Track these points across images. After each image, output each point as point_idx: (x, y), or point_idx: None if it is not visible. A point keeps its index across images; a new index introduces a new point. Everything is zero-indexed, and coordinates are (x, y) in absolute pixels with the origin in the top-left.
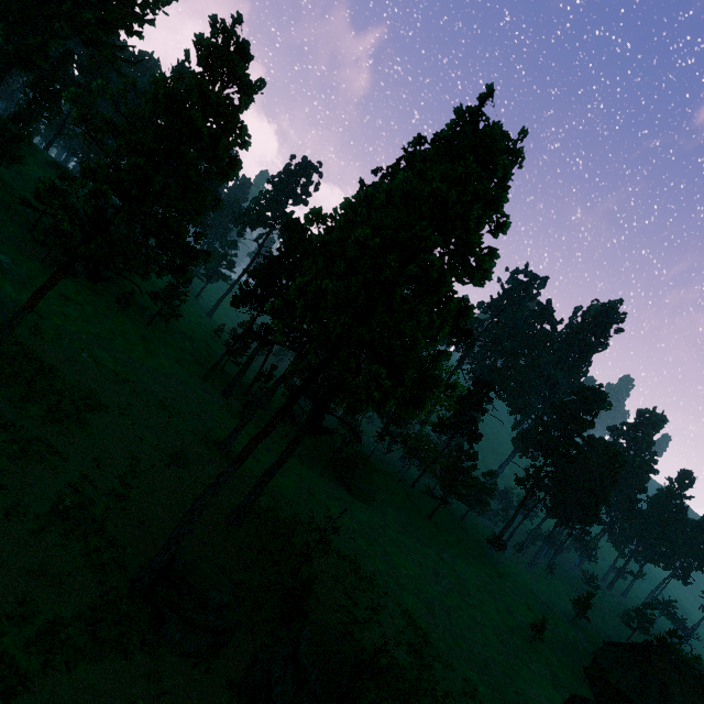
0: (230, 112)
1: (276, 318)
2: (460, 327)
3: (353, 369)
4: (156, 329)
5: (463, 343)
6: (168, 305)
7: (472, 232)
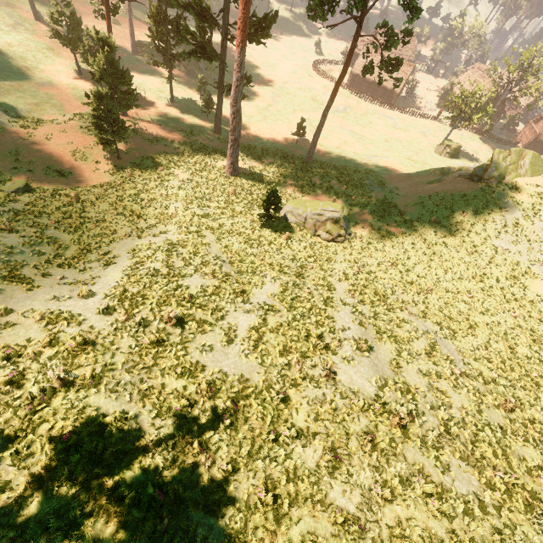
0: None
1: None
2: None
3: None
4: None
5: None
6: None
7: None
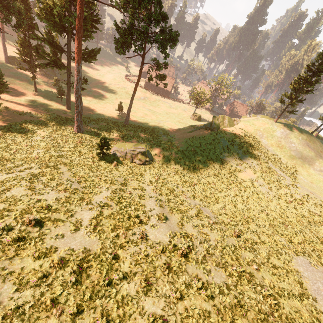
0: None
1: None
2: None
3: None
4: None
5: None
6: None
7: None
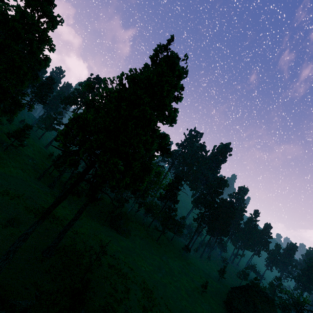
0: (41, 30)
1: (79, 147)
2: (164, 146)
3: (105, 162)
4: (10, 153)
5: (166, 155)
6: (17, 139)
7: (166, 99)
